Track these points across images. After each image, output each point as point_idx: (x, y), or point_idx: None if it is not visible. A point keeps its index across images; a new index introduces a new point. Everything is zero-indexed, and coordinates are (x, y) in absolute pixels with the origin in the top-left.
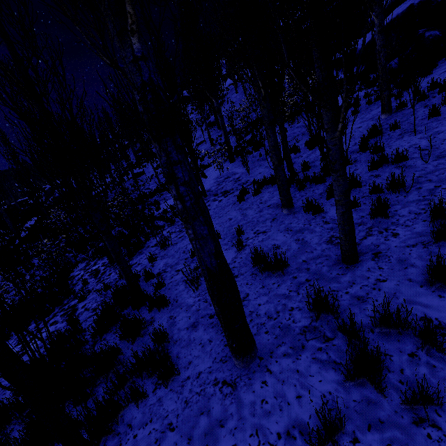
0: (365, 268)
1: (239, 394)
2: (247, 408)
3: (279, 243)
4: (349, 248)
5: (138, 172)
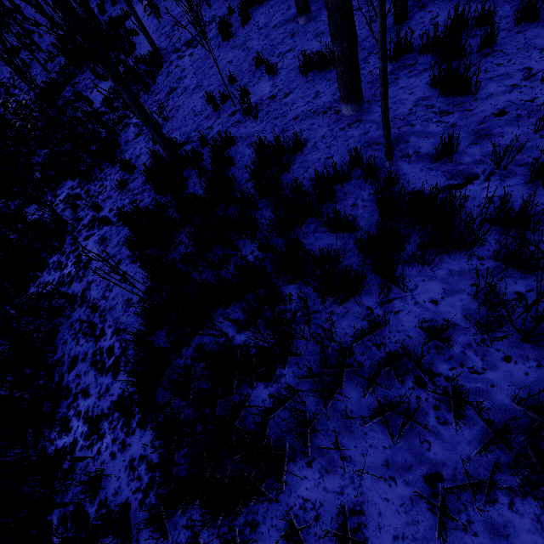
0: (417, 19)
1: (367, 120)
2: (379, 118)
3: (316, 49)
4: (404, 1)
5: None
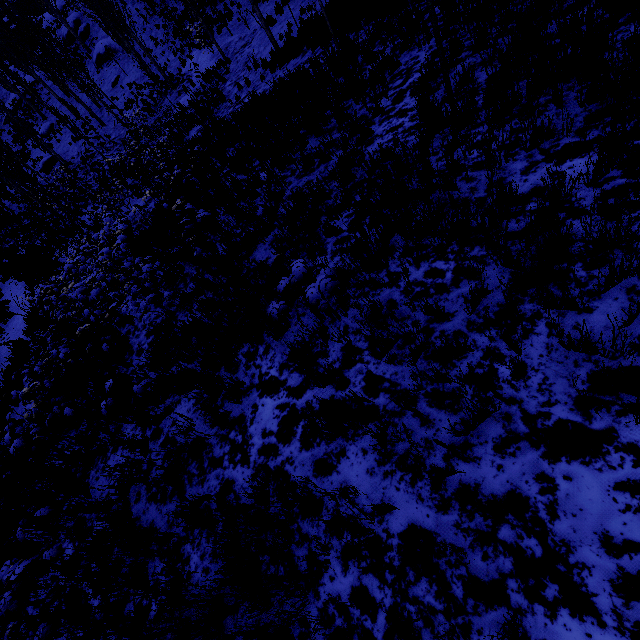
0: None
1: None
2: None
3: None
4: None
5: (47, 160)
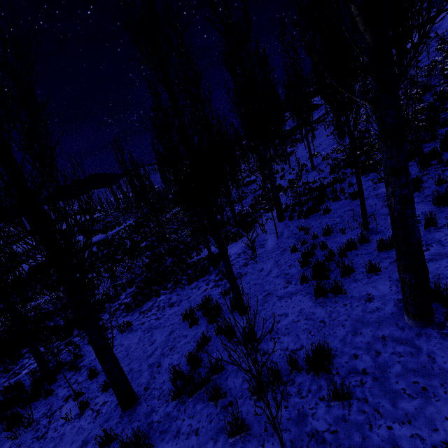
0: None
1: None
2: None
3: None
4: None
5: (250, 180)
